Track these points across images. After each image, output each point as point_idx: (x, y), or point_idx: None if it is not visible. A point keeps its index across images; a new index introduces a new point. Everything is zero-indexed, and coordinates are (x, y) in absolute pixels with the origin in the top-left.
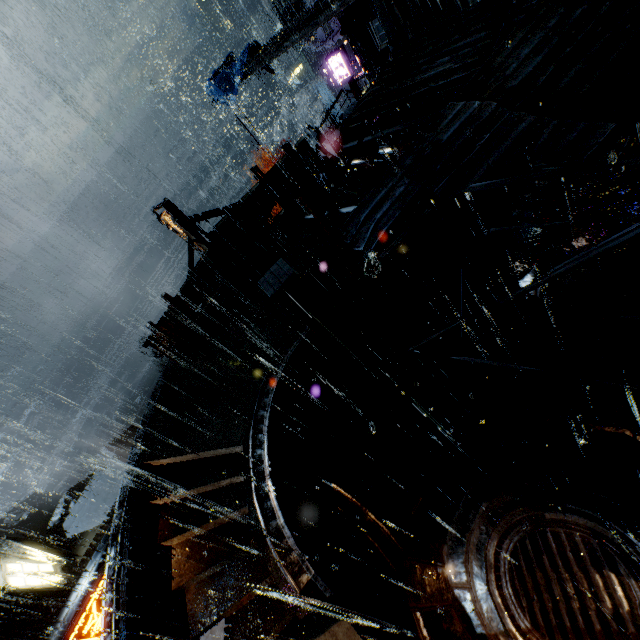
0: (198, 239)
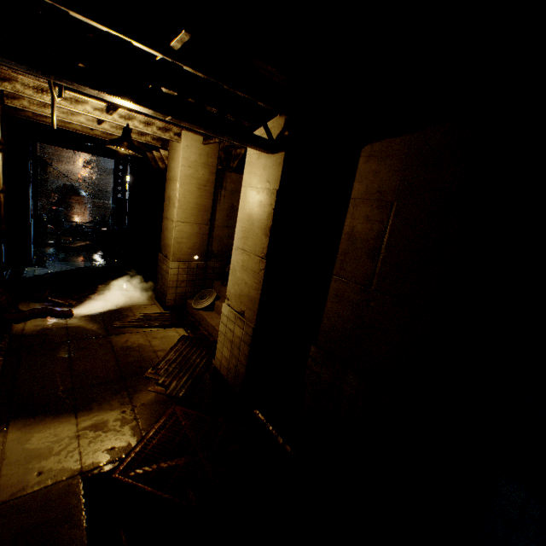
0: None
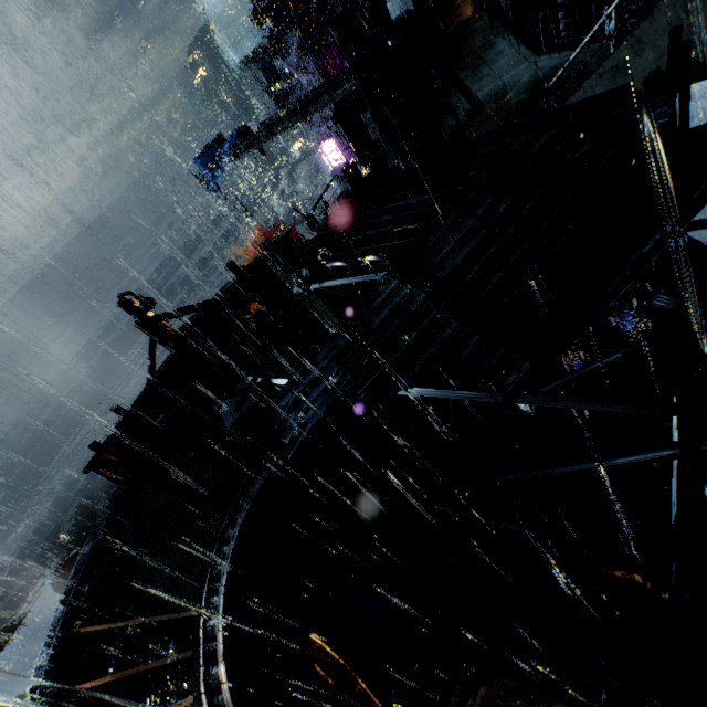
0: (162, 340)
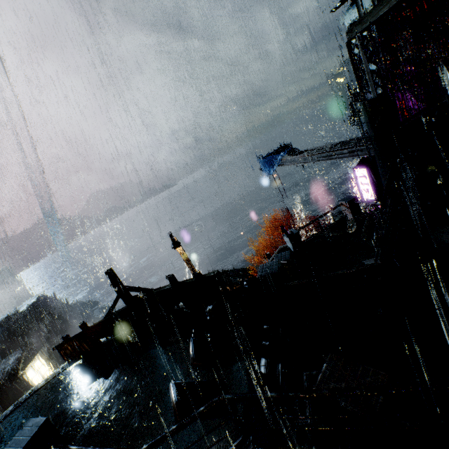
0: (122, 298)
